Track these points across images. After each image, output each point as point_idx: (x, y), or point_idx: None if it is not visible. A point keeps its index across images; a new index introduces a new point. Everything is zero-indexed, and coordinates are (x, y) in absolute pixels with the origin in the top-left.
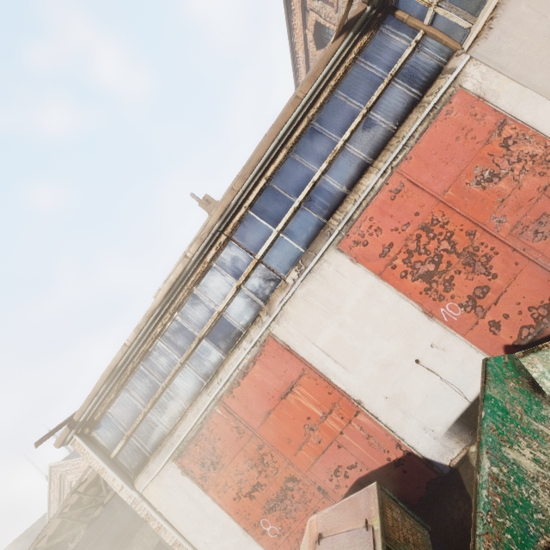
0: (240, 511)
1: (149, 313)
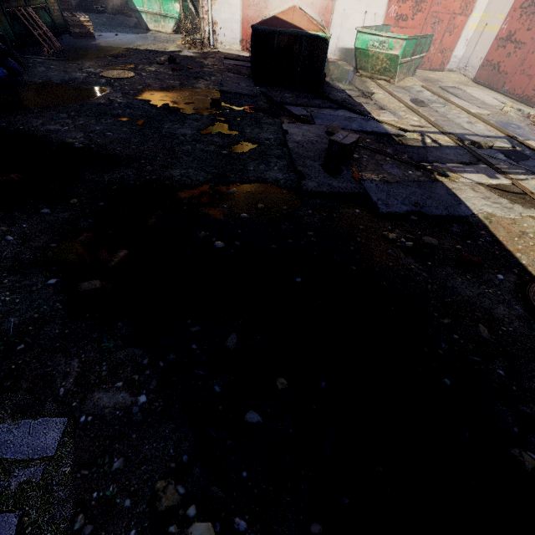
0: None
1: None
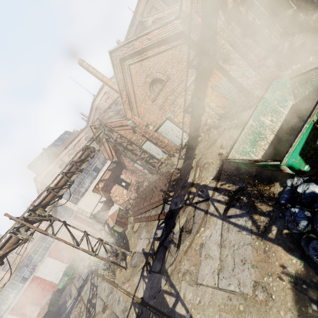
0: (26, 316)
1: (6, 281)
